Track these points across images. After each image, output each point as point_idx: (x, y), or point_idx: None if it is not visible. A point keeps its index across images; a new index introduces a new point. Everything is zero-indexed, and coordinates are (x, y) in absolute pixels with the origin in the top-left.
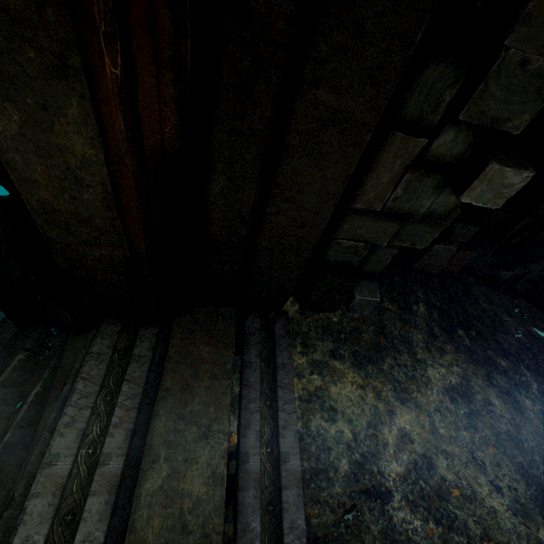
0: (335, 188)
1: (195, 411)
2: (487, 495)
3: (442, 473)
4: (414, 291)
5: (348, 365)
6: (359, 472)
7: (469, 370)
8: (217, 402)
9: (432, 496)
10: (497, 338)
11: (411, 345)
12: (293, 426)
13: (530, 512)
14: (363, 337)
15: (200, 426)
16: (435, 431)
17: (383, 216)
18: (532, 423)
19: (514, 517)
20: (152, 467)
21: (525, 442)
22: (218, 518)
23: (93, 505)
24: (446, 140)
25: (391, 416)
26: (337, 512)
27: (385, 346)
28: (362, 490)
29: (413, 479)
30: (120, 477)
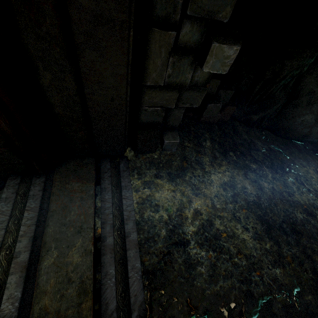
0: (122, 71)
1: (72, 220)
2: (241, 233)
3: (217, 227)
4: (203, 134)
5: (165, 180)
6: (172, 234)
7: (235, 172)
8: (85, 213)
9: (211, 239)
10: (251, 154)
11: (202, 164)
12: (132, 217)
13: (263, 237)
14: (173, 164)
15: (75, 227)
16: (214, 207)
17: (166, 88)
18: (267, 194)
19: (254, 241)
20: (47, 253)
21: (263, 204)
22: (89, 272)
23: (12, 279)
24: (187, 31)
25: (190, 203)
26: (159, 256)
27: (186, 167)
28: (173, 243)
29: (201, 233)
30: (27, 262)
